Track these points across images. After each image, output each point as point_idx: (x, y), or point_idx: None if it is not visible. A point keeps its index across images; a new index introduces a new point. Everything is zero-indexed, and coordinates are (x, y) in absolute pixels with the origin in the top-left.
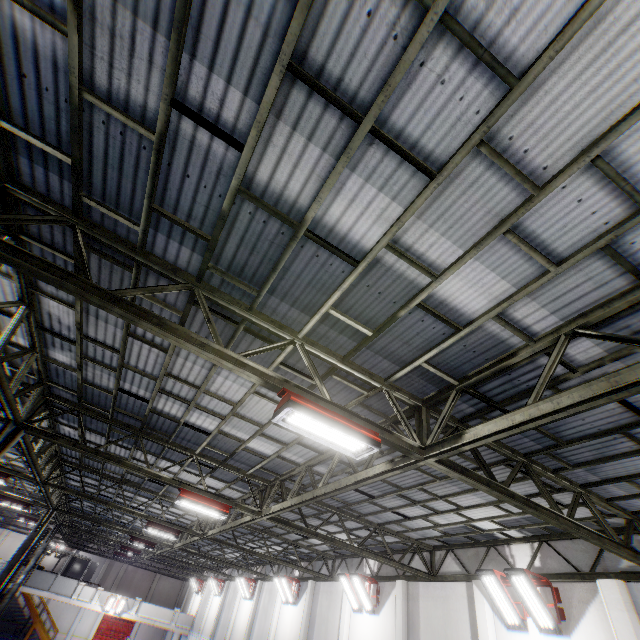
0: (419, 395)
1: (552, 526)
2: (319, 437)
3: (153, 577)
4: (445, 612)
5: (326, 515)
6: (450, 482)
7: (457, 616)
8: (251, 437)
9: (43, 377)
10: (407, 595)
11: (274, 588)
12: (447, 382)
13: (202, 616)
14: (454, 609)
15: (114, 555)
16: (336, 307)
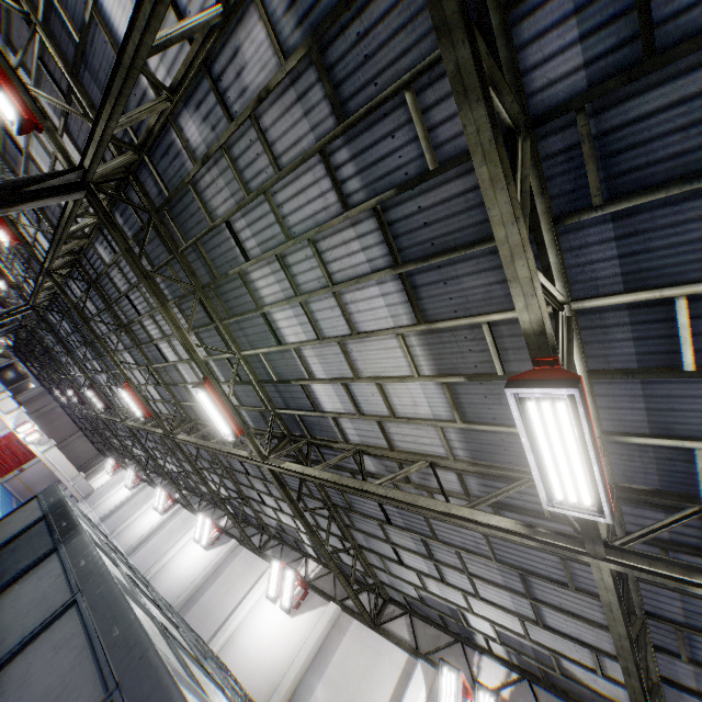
0: (619, 477)
1: (553, 674)
2: (537, 451)
3: (75, 431)
4: (369, 665)
5: (312, 501)
6: (503, 570)
7: (380, 678)
8: (329, 379)
9: (148, 143)
10: (334, 622)
11: (191, 521)
12: (686, 489)
13: (102, 495)
14: (381, 669)
15: (56, 389)
16: (689, 300)
